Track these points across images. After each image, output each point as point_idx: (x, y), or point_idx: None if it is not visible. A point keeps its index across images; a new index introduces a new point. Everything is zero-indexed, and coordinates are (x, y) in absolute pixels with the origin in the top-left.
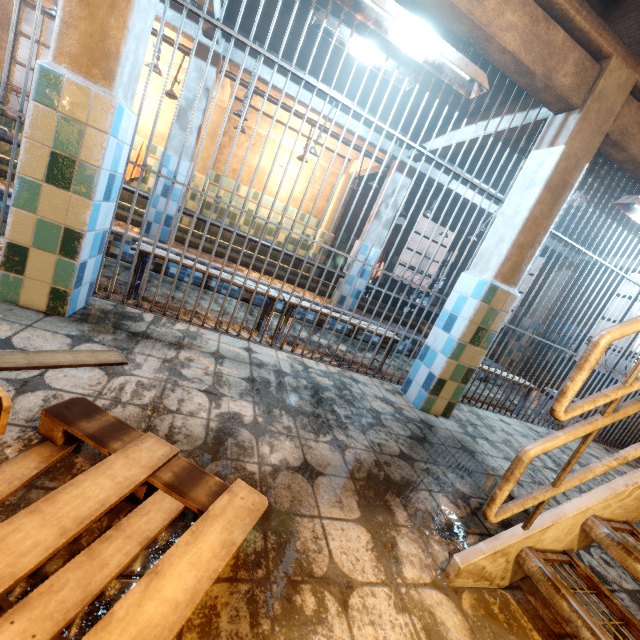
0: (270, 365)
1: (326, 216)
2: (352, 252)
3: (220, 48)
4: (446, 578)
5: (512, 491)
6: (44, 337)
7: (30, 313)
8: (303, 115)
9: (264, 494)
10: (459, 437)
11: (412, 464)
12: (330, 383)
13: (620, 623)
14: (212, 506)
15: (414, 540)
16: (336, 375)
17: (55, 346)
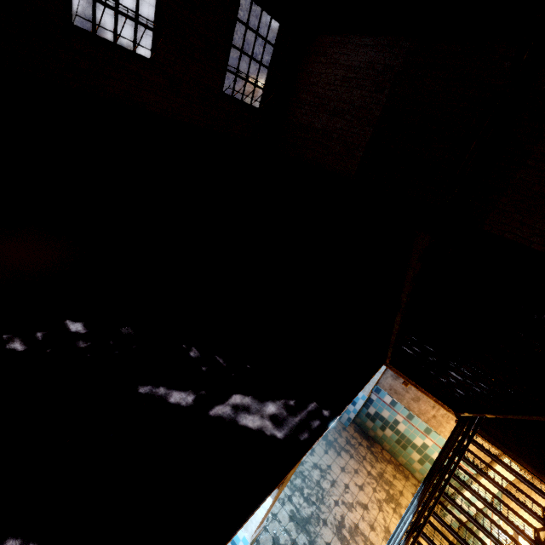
0: None
1: None
2: None
3: None
4: None
5: None
6: None
7: None
8: None
9: None
10: None
11: None
12: None
13: None
14: None
15: None
16: None
17: None
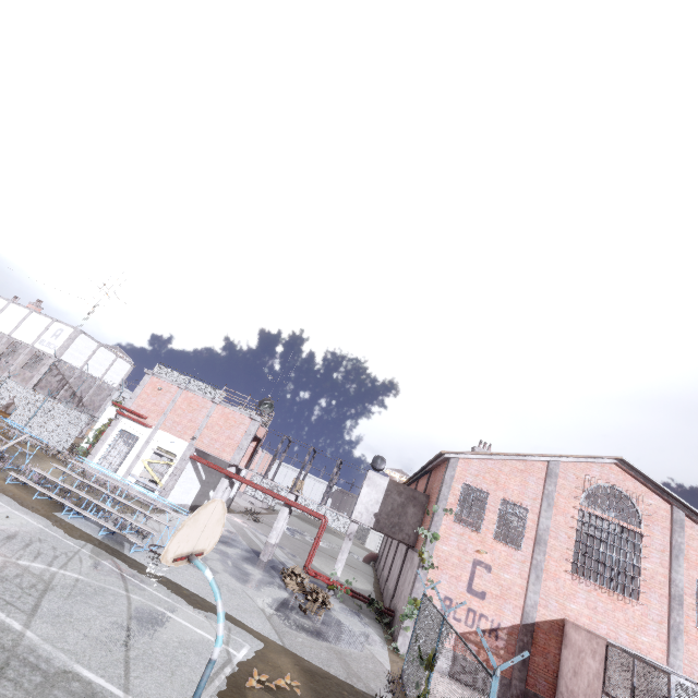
0: None
1: None
2: None
3: None
4: None
5: None
6: None
7: None
8: None
9: None
10: None
11: None
12: None
13: None
14: None
15: None
16: None
17: None
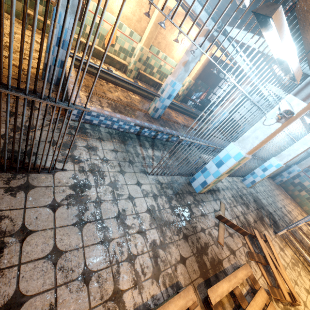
0: (228, 187)
1: (193, 71)
2: (217, 111)
3: (216, 33)
4: (275, 235)
5: (268, 210)
6: (213, 204)
7: (204, 195)
8: (222, 48)
9: (257, 230)
10: (256, 195)
11: (259, 210)
12: (236, 187)
13: (295, 239)
14: (267, 240)
15: (269, 230)
16: (233, 182)
17: (217, 206)
